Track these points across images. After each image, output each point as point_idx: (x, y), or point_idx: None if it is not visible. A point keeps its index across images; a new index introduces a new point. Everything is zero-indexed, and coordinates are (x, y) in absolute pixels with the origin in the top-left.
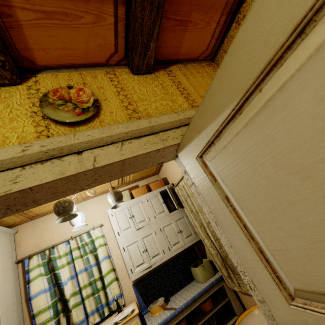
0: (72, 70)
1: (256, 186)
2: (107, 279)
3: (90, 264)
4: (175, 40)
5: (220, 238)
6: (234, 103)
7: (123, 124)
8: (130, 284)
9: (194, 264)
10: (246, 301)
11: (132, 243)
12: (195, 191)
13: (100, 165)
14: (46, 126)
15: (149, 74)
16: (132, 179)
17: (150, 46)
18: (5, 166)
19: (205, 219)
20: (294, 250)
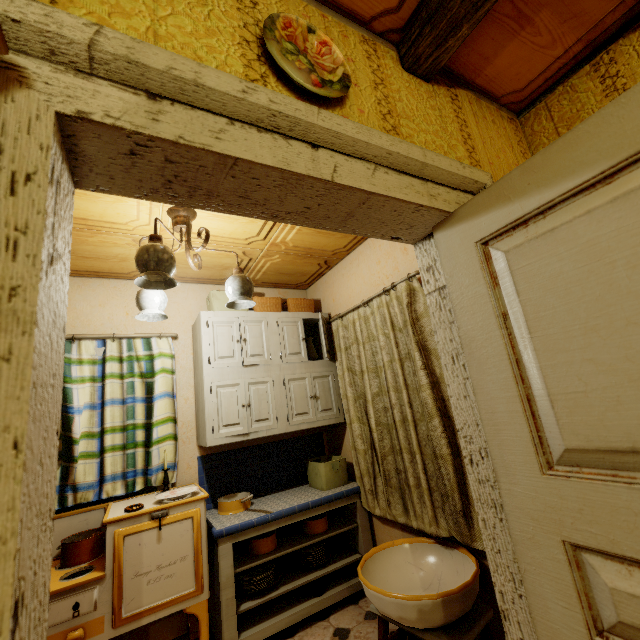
0: (312, 2)
1: (579, 296)
2: (160, 431)
3: (134, 396)
4: (492, 44)
5: (447, 385)
6: (611, 162)
7: (388, 136)
8: (195, 454)
9: (314, 461)
10: (383, 536)
11: (228, 385)
12: (435, 304)
13: (342, 183)
14: (262, 75)
15: (424, 81)
16: (260, 278)
17: (461, 30)
18: (208, 103)
19: (373, 386)
20: (598, 391)
